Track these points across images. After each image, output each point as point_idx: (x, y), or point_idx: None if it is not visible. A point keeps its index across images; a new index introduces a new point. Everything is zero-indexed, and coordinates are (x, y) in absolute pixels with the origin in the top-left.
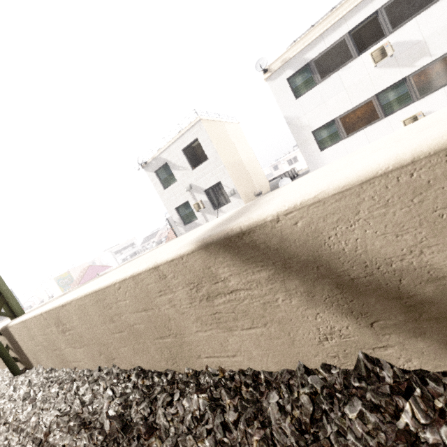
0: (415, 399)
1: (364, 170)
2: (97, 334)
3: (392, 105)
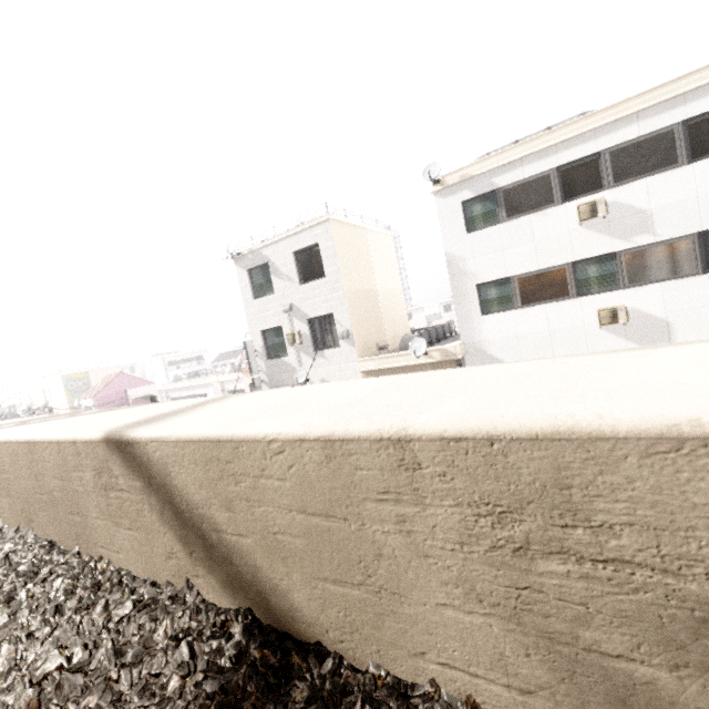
0: (173, 618)
1: (190, 432)
2: (23, 488)
3: (590, 283)
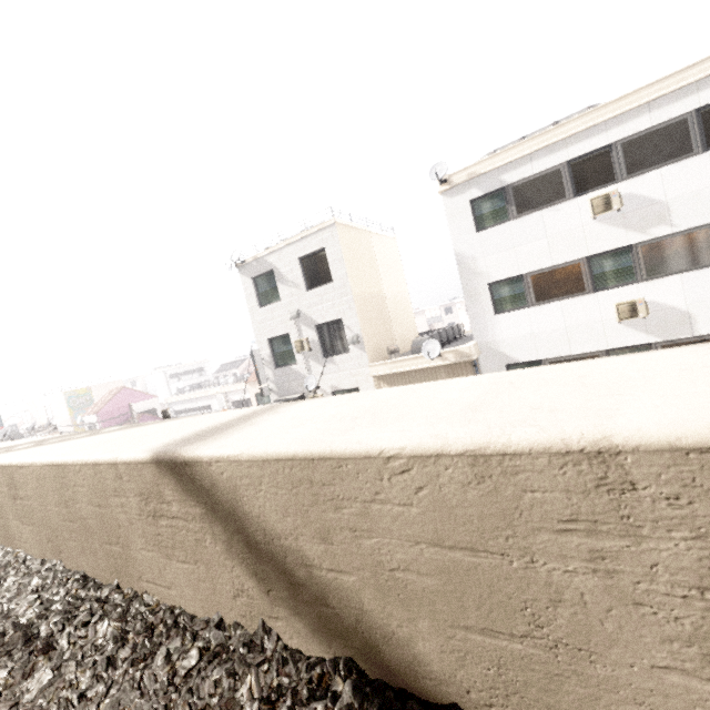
0: (258, 673)
1: (269, 449)
2: (49, 516)
3: (606, 277)
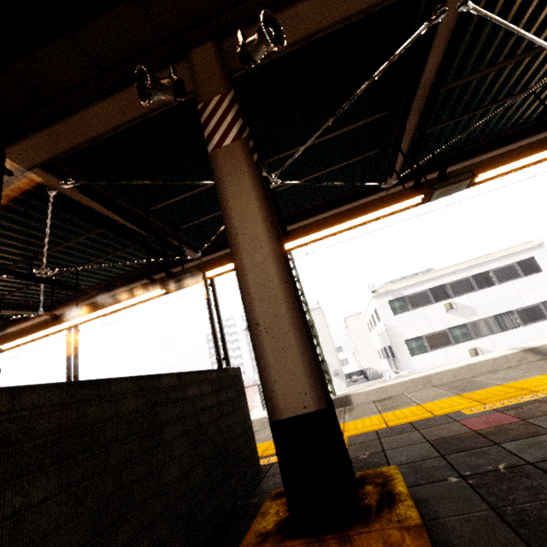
0: None
1: None
2: None
3: (458, 337)
